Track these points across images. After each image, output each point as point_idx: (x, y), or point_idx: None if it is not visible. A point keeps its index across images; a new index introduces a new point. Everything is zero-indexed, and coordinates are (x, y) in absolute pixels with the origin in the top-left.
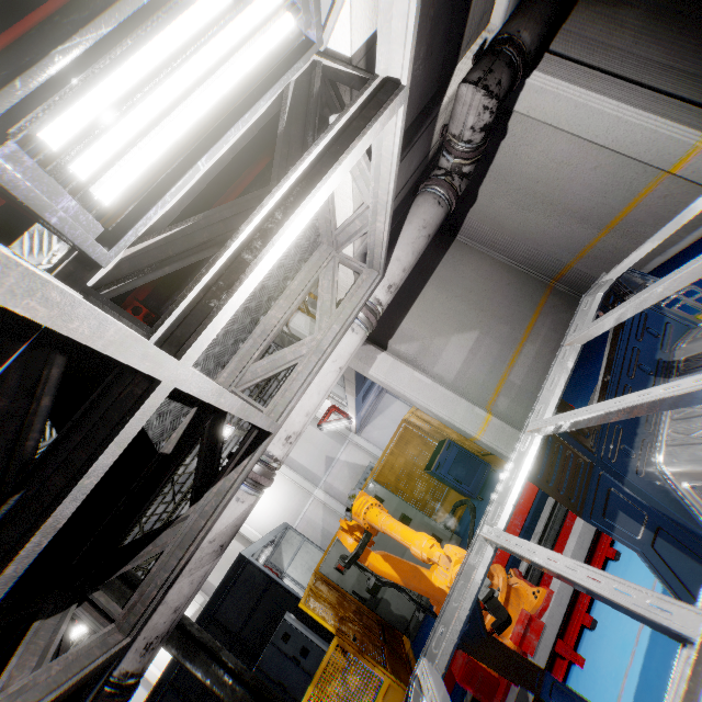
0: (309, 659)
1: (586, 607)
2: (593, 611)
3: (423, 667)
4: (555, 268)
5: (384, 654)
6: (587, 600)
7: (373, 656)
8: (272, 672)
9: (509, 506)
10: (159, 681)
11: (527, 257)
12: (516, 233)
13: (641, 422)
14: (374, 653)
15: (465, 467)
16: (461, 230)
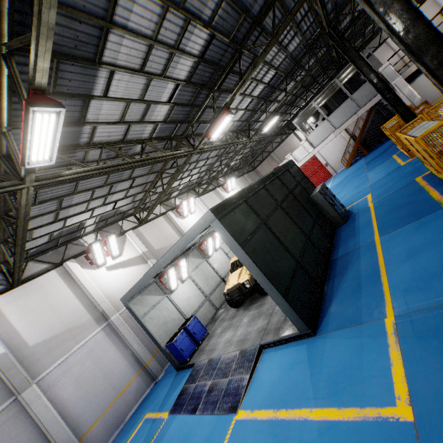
0: (337, 200)
1: None
2: None
3: None
4: None
5: None
6: None
7: None
8: (327, 194)
9: None
10: (273, 172)
11: None
12: None
13: None
14: None
15: None
16: None
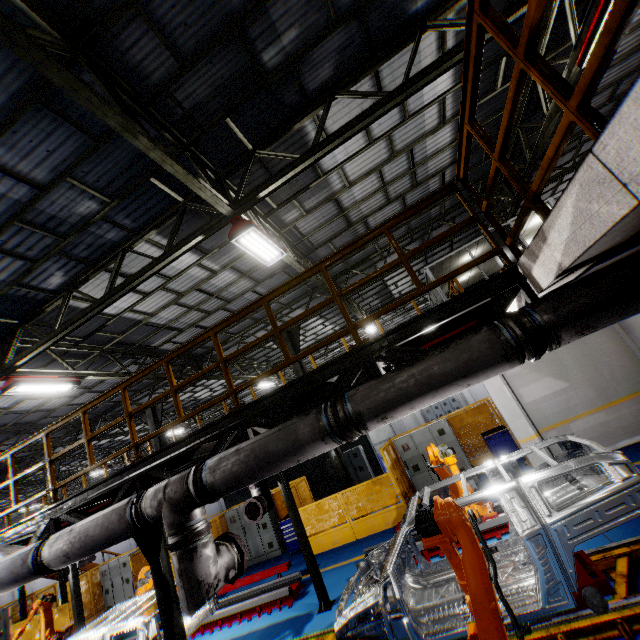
0: (362, 473)
1: (501, 533)
2: (504, 536)
3: (427, 487)
4: None
5: (406, 495)
6: (504, 531)
7: (401, 491)
8: None
9: (472, 474)
10: None
11: None
12: None
13: (542, 486)
14: (402, 491)
15: (507, 450)
16: None
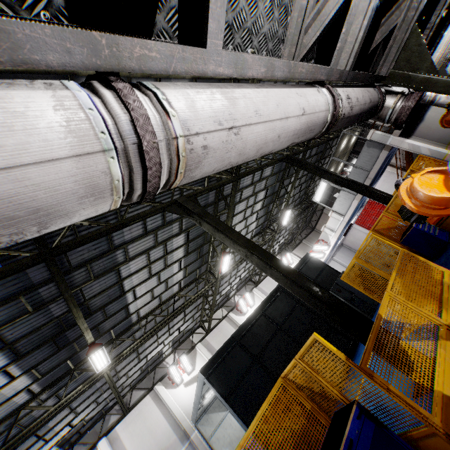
0: None
1: None
2: None
3: None
4: (448, 140)
5: None
6: None
7: None
8: (344, 287)
9: None
10: (277, 287)
11: (437, 138)
12: (434, 129)
13: None
14: None
15: None
16: (412, 134)
